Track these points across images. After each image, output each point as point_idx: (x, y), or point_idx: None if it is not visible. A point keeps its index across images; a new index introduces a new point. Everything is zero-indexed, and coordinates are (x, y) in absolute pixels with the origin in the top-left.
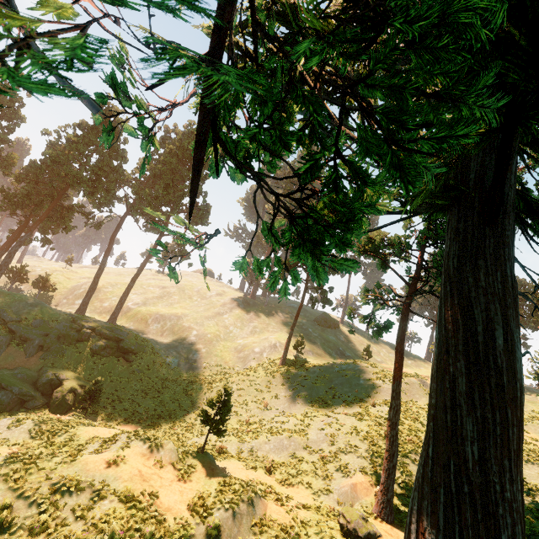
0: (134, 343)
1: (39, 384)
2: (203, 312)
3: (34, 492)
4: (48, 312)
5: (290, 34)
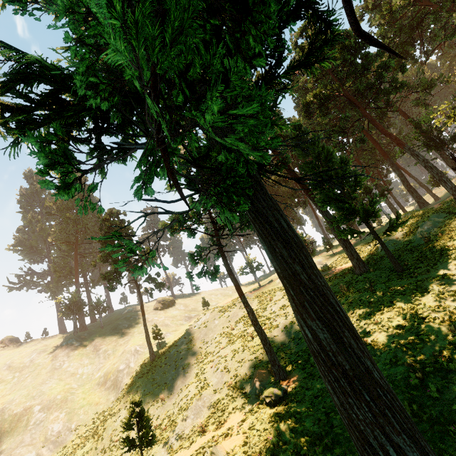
0: None
1: None
2: (33, 381)
3: None
4: None
5: (55, 90)
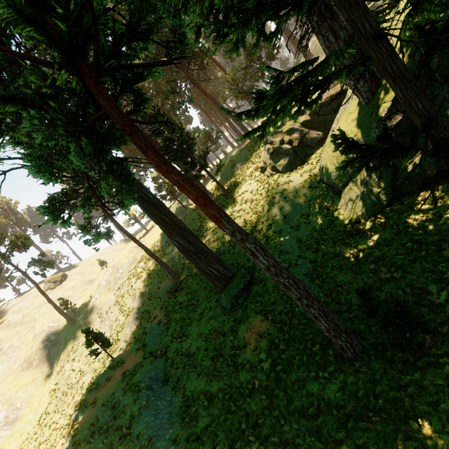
0: None
1: None
2: None
3: (89, 444)
4: None
5: None
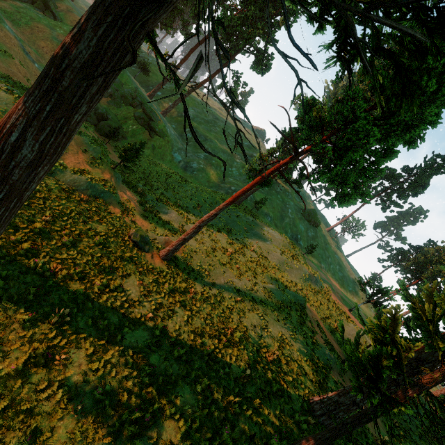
0: (160, 128)
1: (96, 111)
2: (225, 148)
3: None
4: (126, 78)
5: None
